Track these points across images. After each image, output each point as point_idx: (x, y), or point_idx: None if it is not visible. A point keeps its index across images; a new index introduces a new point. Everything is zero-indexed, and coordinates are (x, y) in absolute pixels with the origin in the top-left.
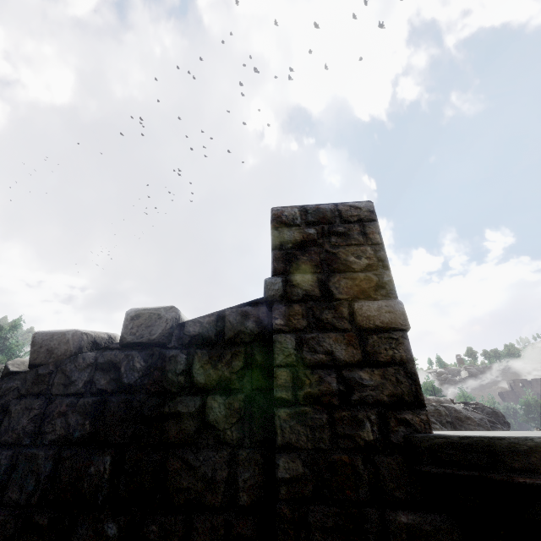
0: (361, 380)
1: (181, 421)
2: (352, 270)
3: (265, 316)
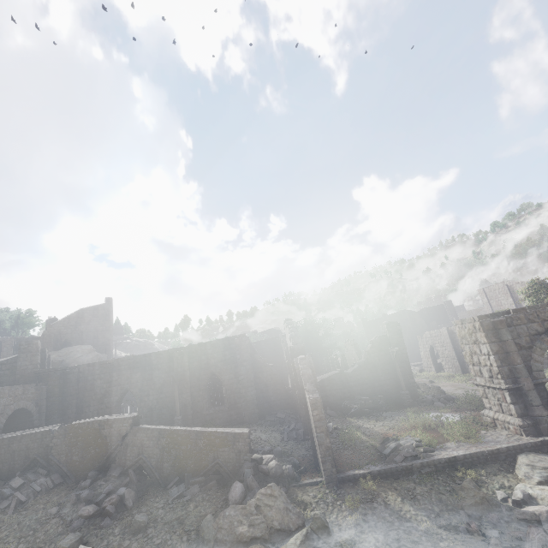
0: (30, 366)
1: (1, 374)
2: (32, 352)
3: (16, 359)
